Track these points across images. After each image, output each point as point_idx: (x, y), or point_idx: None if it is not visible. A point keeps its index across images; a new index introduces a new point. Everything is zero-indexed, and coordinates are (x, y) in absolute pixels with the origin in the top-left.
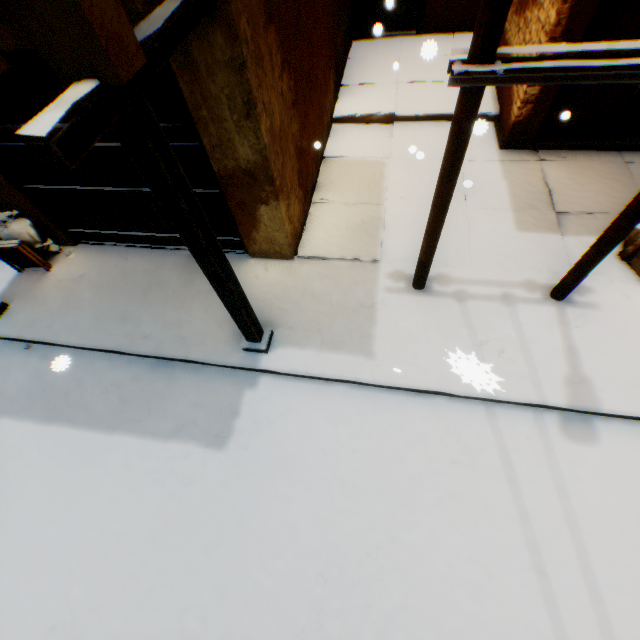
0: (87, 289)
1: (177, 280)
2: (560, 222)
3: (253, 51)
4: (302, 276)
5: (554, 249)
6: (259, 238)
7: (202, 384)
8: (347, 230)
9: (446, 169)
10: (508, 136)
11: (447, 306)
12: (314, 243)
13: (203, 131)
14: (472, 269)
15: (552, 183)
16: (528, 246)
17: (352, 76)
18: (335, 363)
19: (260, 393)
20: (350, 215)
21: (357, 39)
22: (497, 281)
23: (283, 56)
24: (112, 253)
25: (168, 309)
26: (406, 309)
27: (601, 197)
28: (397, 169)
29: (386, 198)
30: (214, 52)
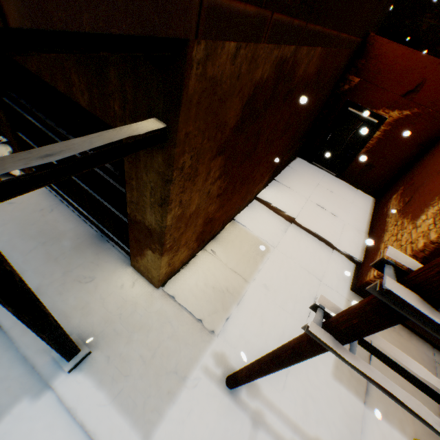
0: (5, 215)
1: (67, 250)
2: (368, 388)
3: (188, 172)
4: (153, 309)
5: (353, 417)
6: (141, 262)
7: (0, 363)
8: (211, 289)
9: (279, 358)
10: (360, 286)
11: (241, 423)
12: (182, 284)
13: (129, 189)
14: (280, 393)
15: (376, 345)
16: (334, 399)
17: (284, 177)
18: (112, 426)
19: (34, 409)
20: (222, 277)
21: (301, 157)
22: (294, 422)
23: (224, 170)
24: (48, 199)
25: (39, 272)
26: (207, 402)
27: (407, 385)
28: (275, 260)
29: (255, 278)
30: (154, 161)
